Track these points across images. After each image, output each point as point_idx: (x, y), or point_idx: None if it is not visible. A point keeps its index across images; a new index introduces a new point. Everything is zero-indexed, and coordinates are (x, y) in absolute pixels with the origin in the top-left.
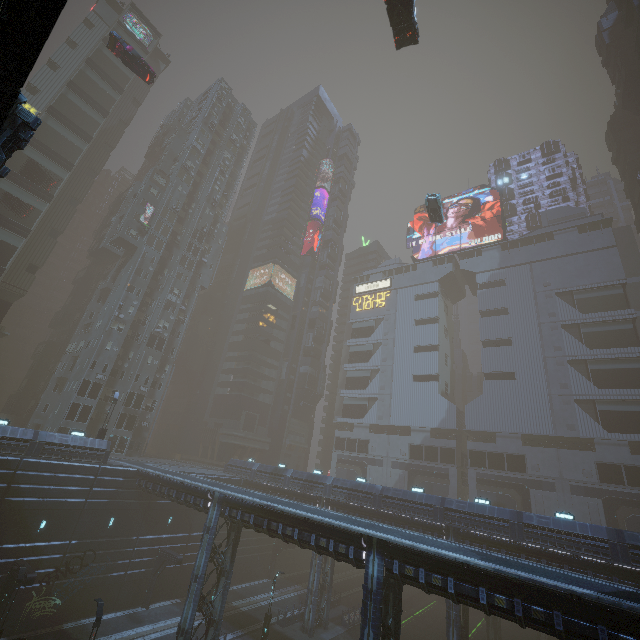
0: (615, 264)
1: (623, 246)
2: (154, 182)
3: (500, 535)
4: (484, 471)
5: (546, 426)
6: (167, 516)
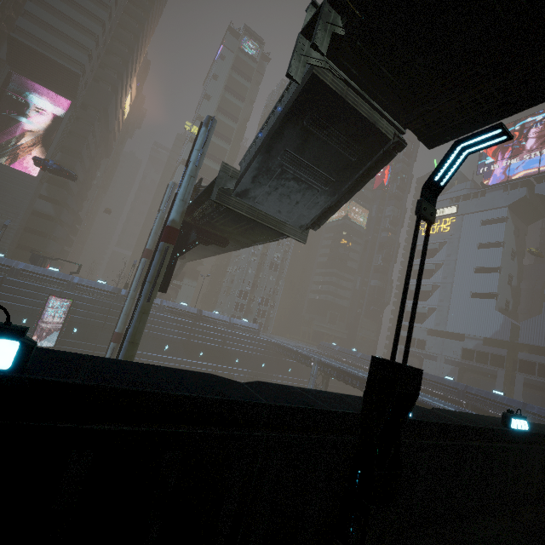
0: None
1: None
2: None
3: None
4: (532, 377)
5: None
6: (288, 367)
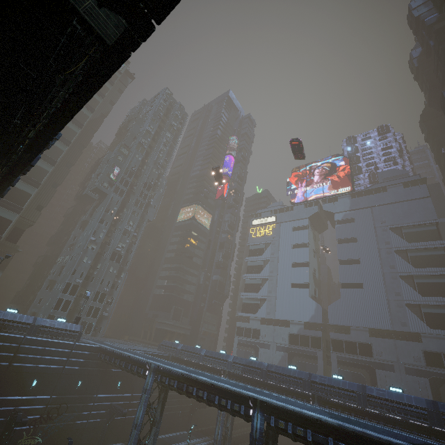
0: (430, 209)
1: (435, 196)
2: (120, 152)
3: (350, 402)
4: (342, 355)
5: (386, 323)
6: (117, 380)
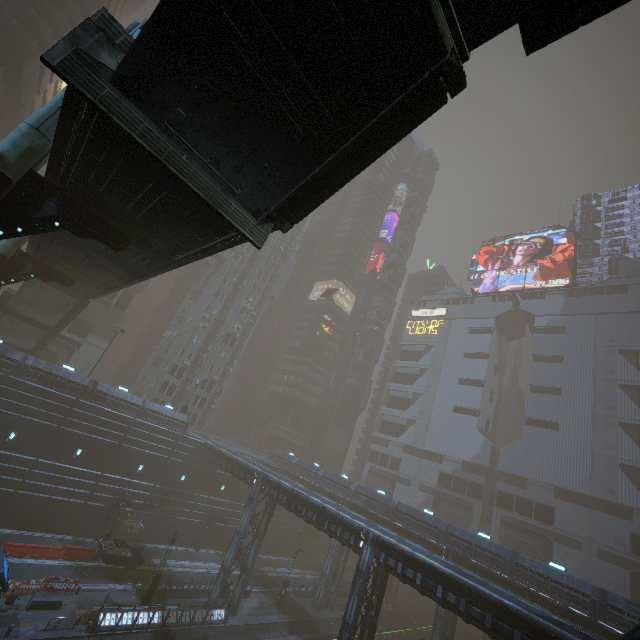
0: None
1: None
2: None
3: (493, 568)
4: (509, 514)
5: (583, 484)
6: (221, 484)
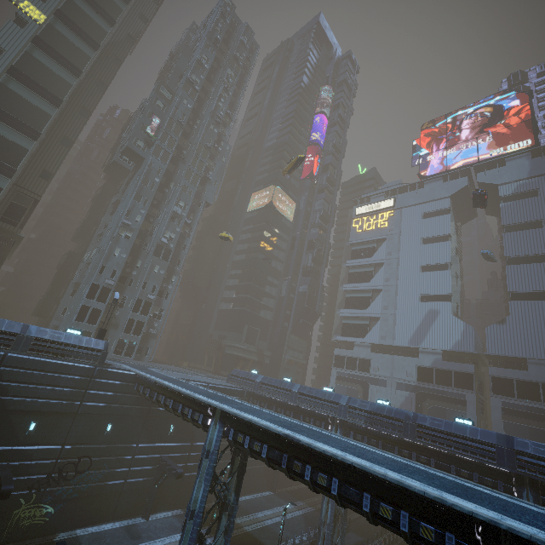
0: None
1: None
2: (160, 95)
3: None
4: (512, 400)
5: None
6: (168, 424)
